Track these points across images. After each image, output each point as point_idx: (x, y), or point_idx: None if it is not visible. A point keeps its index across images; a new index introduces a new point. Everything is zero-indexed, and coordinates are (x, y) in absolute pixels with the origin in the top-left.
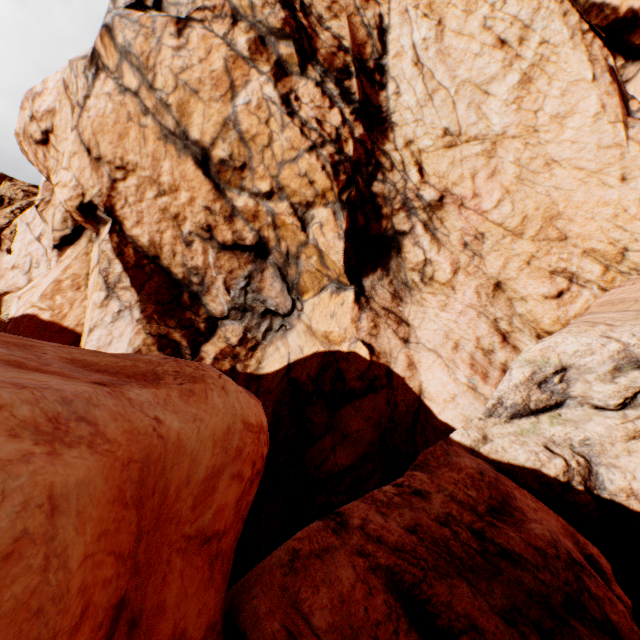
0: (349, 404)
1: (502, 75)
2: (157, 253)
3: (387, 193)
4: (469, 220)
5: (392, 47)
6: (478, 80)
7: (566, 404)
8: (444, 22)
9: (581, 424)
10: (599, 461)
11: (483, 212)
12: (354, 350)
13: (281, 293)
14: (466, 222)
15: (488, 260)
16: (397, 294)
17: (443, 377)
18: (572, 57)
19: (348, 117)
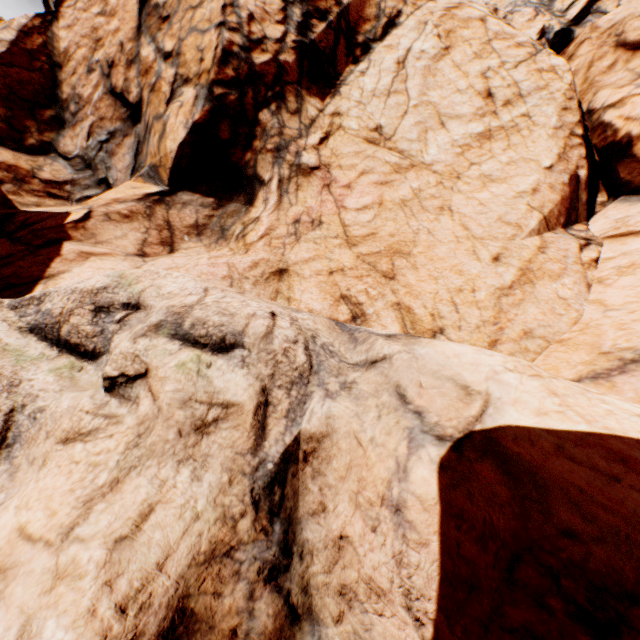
0: None
1: (469, 119)
2: (64, 63)
3: (270, 127)
4: (324, 205)
5: (390, 39)
6: (444, 110)
7: (101, 361)
8: (451, 51)
9: (71, 390)
10: (17, 455)
11: (343, 207)
12: (73, 213)
13: (127, 169)
14: (320, 205)
15: (301, 246)
16: (203, 228)
17: None
18: (543, 141)
19: (289, 42)
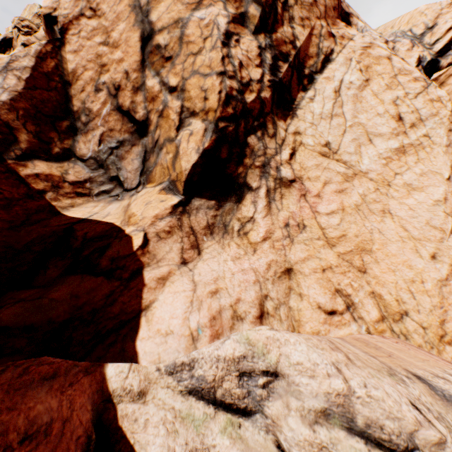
0: (82, 275)
1: (388, 137)
2: (72, 81)
3: (257, 149)
4: (302, 210)
5: (327, 72)
6: (370, 129)
7: (254, 418)
8: (370, 82)
9: None
10: None
11: (316, 211)
12: (133, 236)
13: (135, 171)
14: (299, 210)
15: (295, 247)
16: (212, 227)
17: (179, 309)
18: (441, 157)
19: (265, 81)
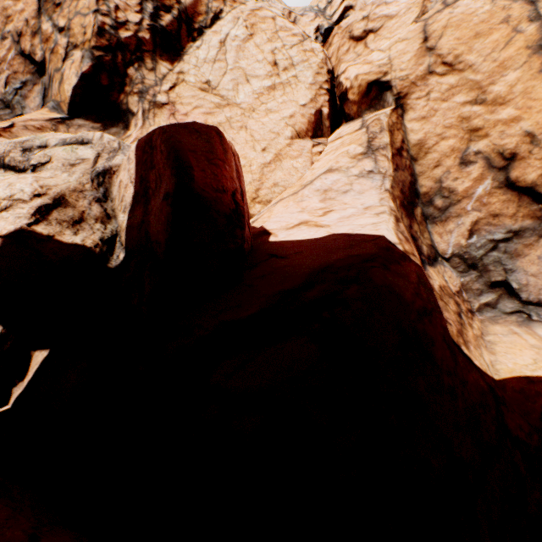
0: None
1: (263, 78)
2: None
3: (135, 79)
4: None
5: (216, 27)
6: (249, 73)
7: (29, 172)
8: (254, 37)
9: None
10: None
11: None
12: (2, 124)
13: (38, 108)
14: None
15: None
16: None
17: None
18: (303, 91)
19: (145, 25)
